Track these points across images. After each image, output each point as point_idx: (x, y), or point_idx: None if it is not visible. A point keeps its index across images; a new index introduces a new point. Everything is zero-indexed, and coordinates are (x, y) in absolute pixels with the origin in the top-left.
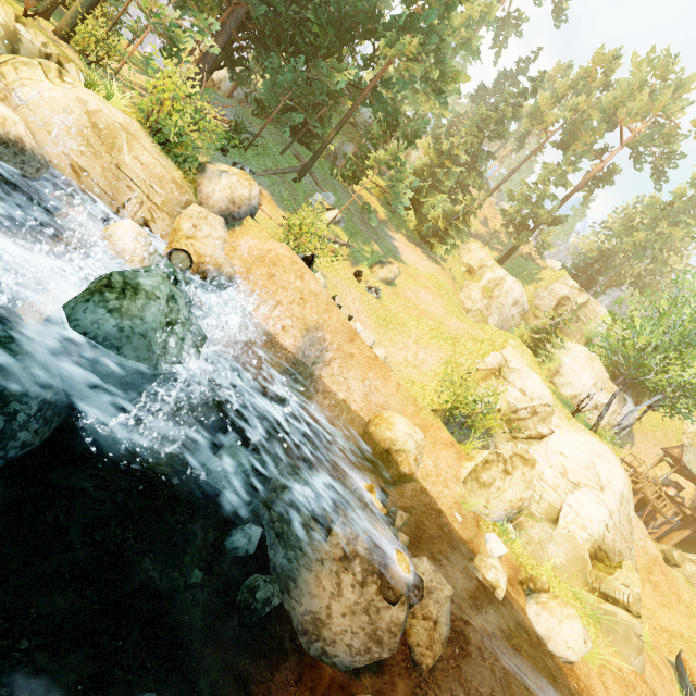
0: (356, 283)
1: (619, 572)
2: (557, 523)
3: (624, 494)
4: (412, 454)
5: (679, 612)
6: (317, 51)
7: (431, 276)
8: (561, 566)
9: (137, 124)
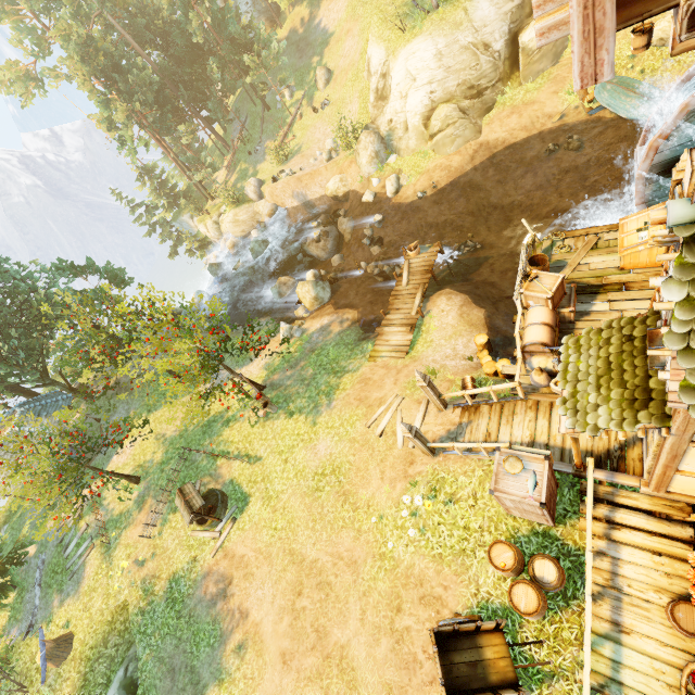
0: (317, 116)
1: (432, 119)
2: (408, 129)
3: (442, 48)
4: (340, 187)
5: None
6: (204, 80)
7: (348, 11)
8: (416, 146)
9: (233, 210)
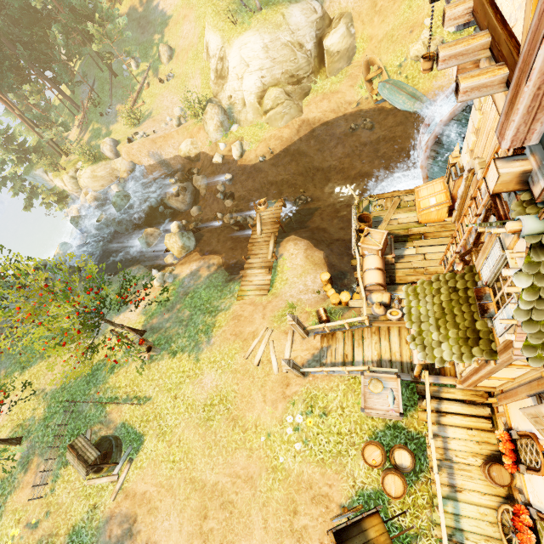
0: (163, 86)
1: (265, 98)
2: (246, 104)
3: (268, 43)
4: (192, 149)
5: (391, 15)
6: (47, 43)
7: None
8: (253, 119)
9: (90, 167)
